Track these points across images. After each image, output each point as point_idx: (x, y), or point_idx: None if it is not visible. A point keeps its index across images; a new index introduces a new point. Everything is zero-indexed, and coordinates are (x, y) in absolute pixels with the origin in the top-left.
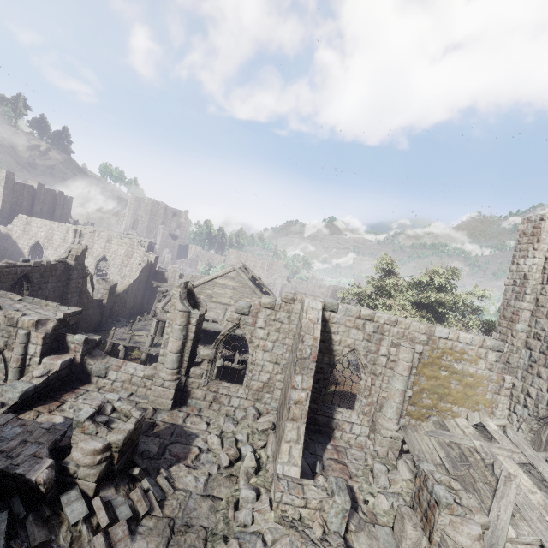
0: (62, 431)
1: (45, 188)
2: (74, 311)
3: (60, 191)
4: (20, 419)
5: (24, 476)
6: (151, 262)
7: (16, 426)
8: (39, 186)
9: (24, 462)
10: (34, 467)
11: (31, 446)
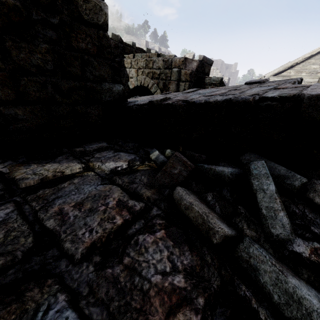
0: (295, 78)
1: (161, 51)
2: (209, 58)
3: (168, 52)
4: (207, 89)
5: (292, 98)
6: (225, 82)
7: (208, 90)
8: (159, 49)
9: (266, 92)
10: (308, 88)
11: (253, 88)
